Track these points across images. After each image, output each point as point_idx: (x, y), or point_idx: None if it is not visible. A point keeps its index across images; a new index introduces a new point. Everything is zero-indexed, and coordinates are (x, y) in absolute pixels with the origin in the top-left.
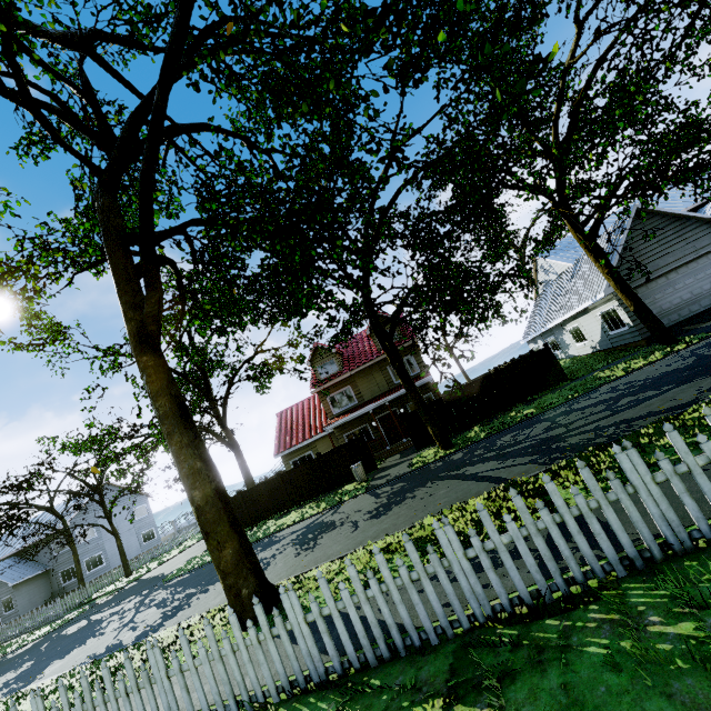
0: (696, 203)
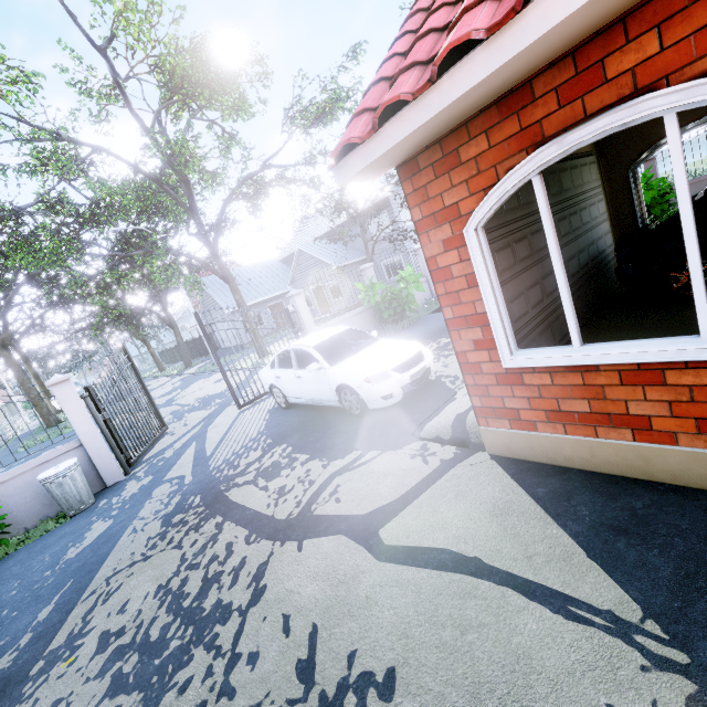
0: (321, 232)
